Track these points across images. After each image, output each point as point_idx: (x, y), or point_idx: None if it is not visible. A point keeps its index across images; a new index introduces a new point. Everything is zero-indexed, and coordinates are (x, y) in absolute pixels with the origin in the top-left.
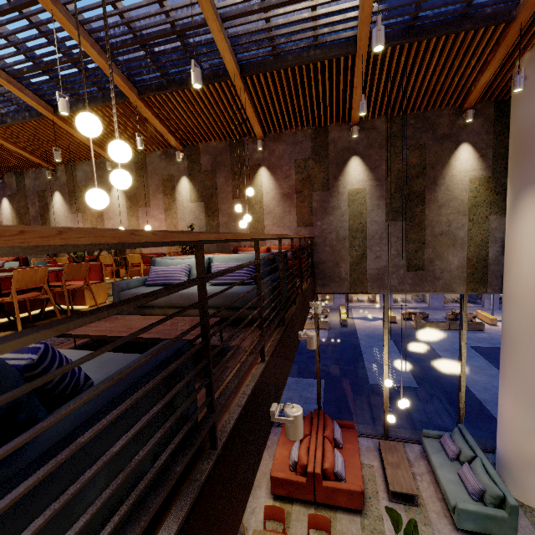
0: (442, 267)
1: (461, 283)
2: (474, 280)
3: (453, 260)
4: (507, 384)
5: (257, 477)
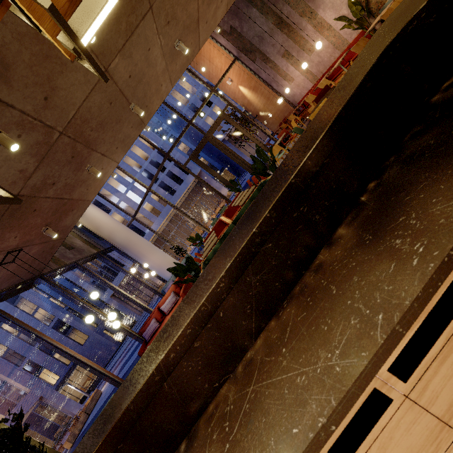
0: (79, 245)
1: (92, 249)
2: (94, 247)
3: (79, 242)
4: (146, 253)
5: None
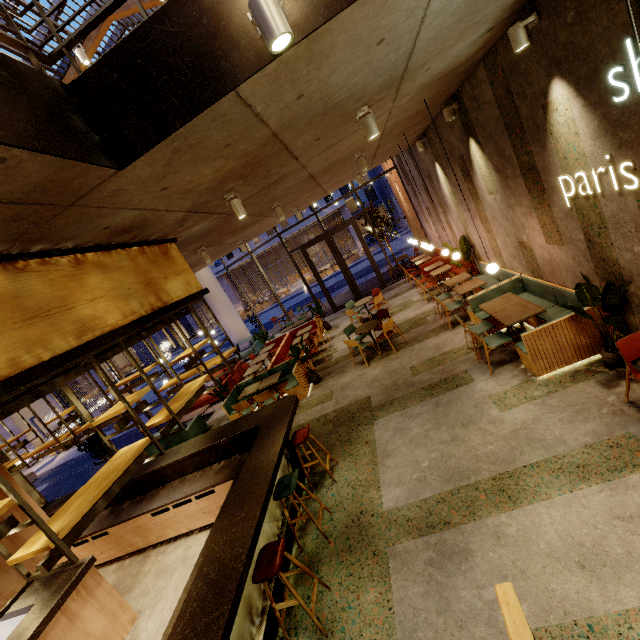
0: None
1: None
2: None
3: None
4: (221, 312)
5: (216, 408)
